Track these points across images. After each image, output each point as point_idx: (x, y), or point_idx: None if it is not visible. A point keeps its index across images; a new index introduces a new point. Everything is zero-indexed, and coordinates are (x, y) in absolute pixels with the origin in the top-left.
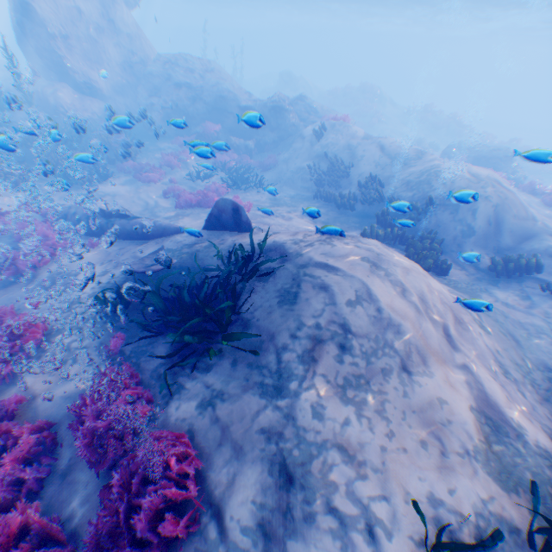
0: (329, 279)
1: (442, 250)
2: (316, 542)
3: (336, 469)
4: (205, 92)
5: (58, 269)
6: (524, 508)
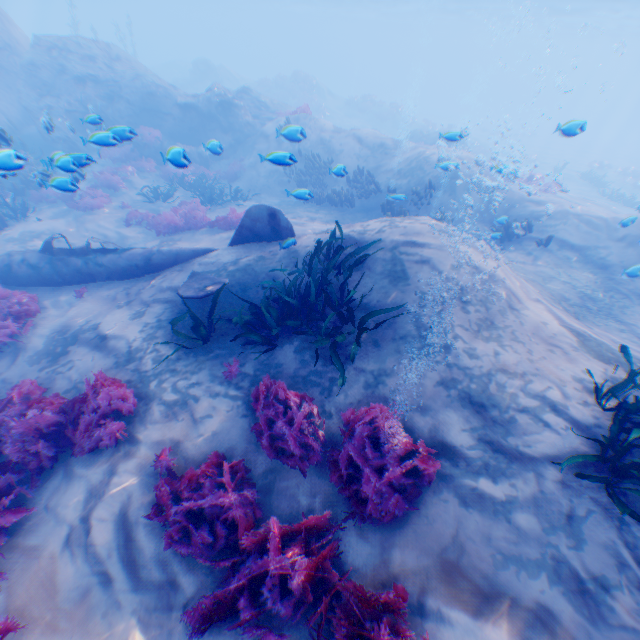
0: (425, 253)
1: None
2: (525, 430)
3: (508, 385)
4: (124, 88)
5: (51, 330)
6: (619, 369)
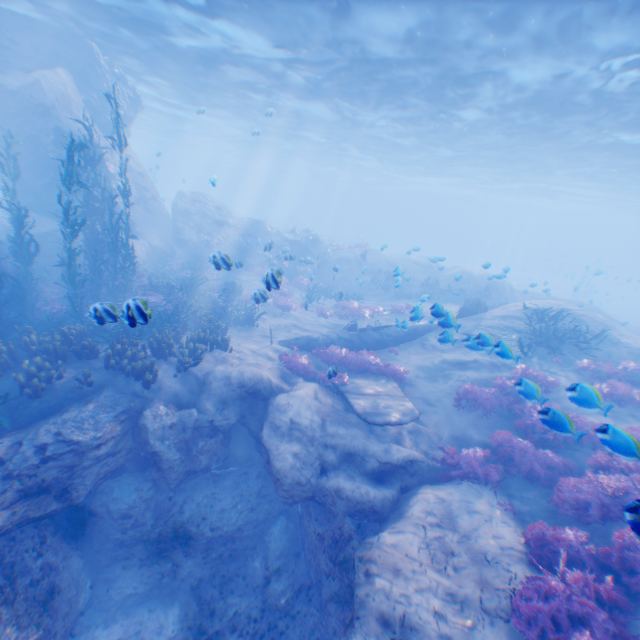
0: (577, 311)
1: None
2: None
3: None
4: (249, 228)
5: (412, 367)
6: None
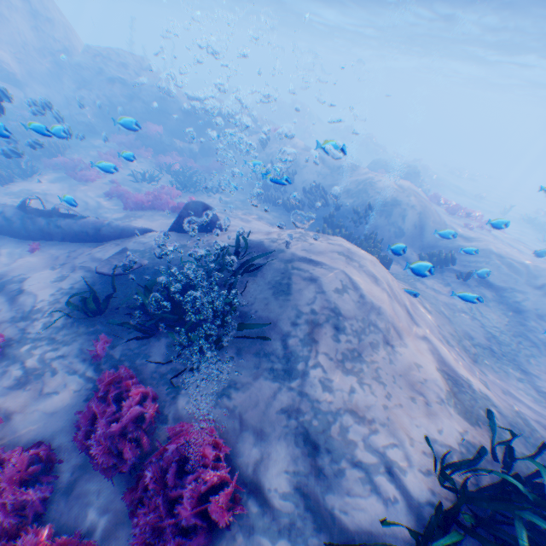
0: (315, 272)
1: (382, 249)
2: (350, 490)
3: (352, 430)
4: (144, 91)
5: None
6: (485, 435)
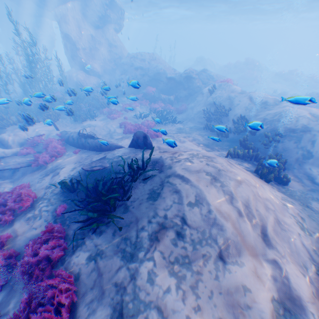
0: (180, 186)
1: (286, 167)
2: None
3: None
4: (149, 71)
5: (56, 164)
6: None
